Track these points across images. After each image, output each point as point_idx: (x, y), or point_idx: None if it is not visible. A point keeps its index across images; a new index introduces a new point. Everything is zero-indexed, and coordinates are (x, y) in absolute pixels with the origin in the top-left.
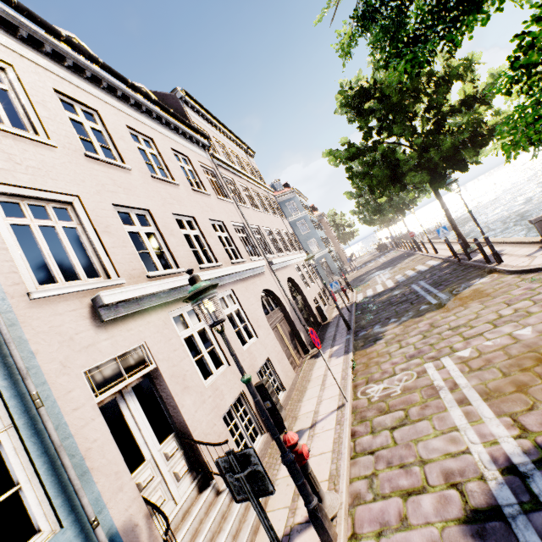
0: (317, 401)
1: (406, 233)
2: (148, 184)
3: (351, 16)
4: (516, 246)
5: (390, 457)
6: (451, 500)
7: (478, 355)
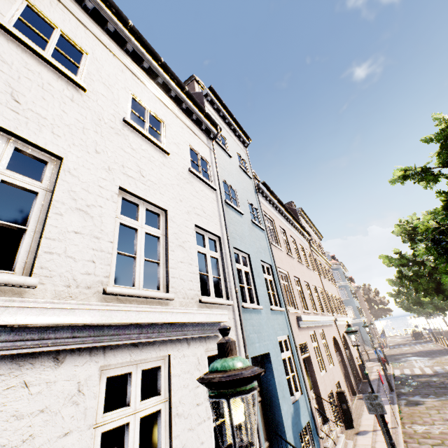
0: (373, 421)
1: (447, 330)
2: (297, 264)
3: (425, 247)
4: None
5: None
6: None
7: None
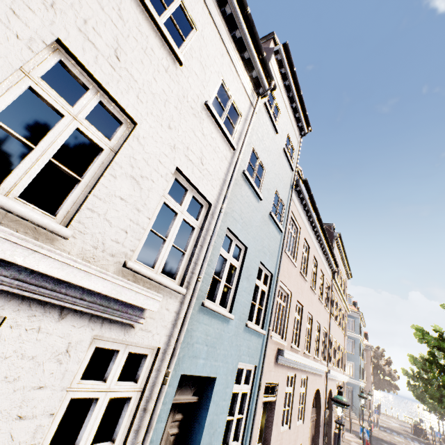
0: None
1: None
2: (308, 290)
3: None
4: None
5: None
6: None
7: None
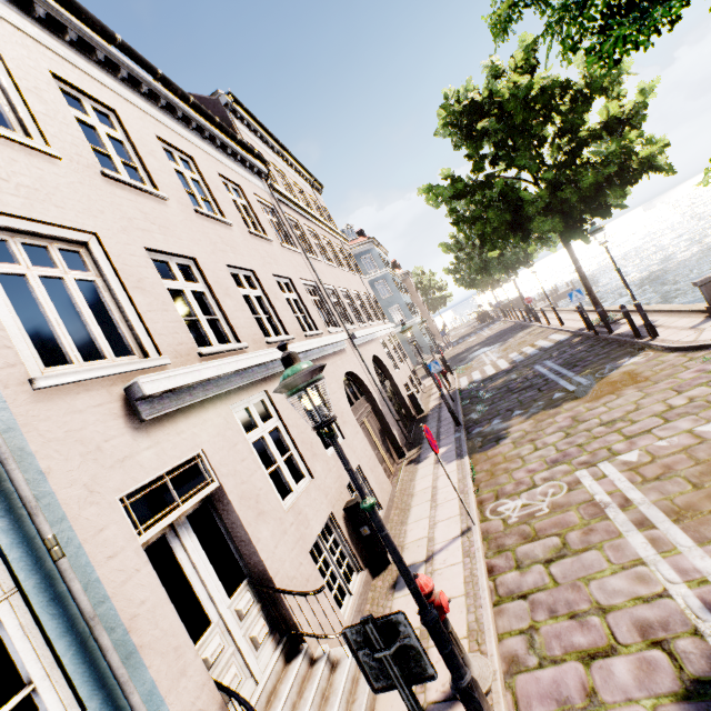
0: (429, 524)
1: (515, 299)
2: (191, 221)
3: None
4: (672, 316)
5: (553, 603)
6: (658, 665)
7: (651, 459)
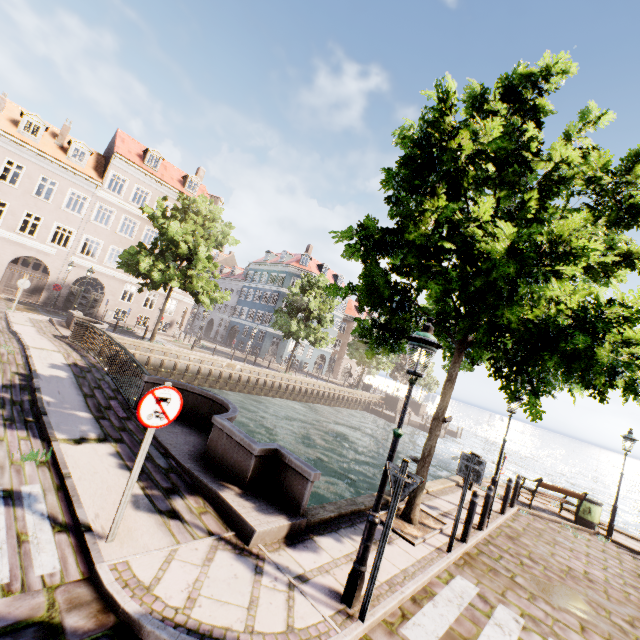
0: None
1: (396, 397)
2: None
3: None
4: None
5: None
6: None
7: None
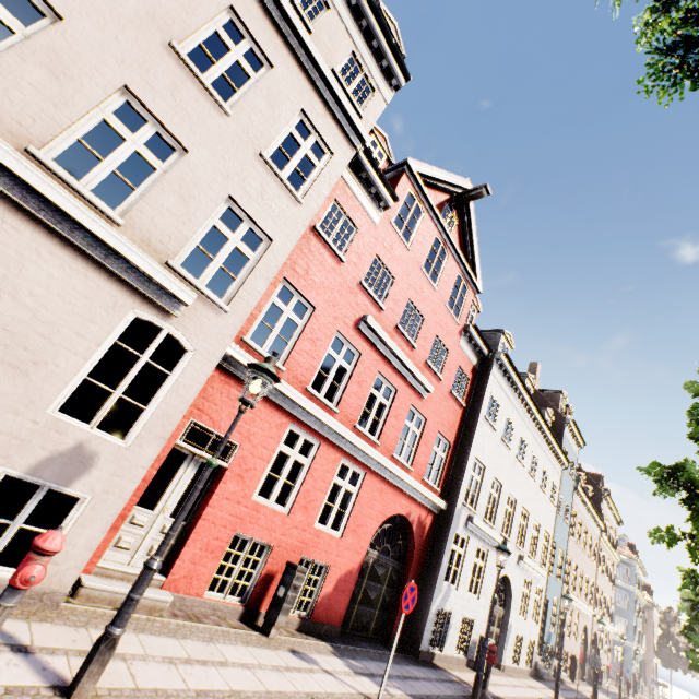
0: (590, 690)
1: None
2: (580, 553)
3: (685, 606)
4: None
5: None
6: None
7: None
